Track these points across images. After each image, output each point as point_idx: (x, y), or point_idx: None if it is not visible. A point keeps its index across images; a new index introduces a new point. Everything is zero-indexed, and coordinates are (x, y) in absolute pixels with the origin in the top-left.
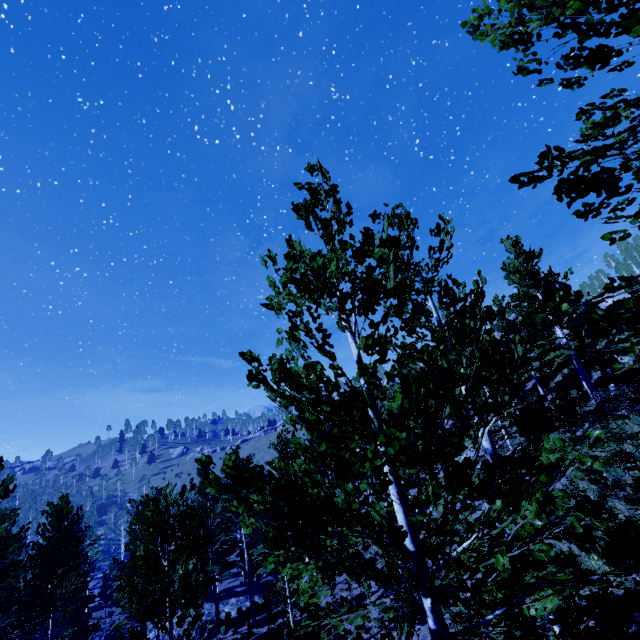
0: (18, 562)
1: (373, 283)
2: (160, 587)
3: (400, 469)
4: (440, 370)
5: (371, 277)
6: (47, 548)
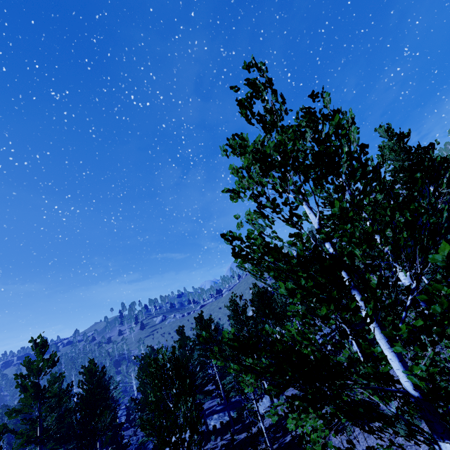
0: (70, 409)
1: (334, 150)
2: (170, 423)
3: (449, 328)
4: (406, 223)
5: (321, 150)
6: (87, 397)
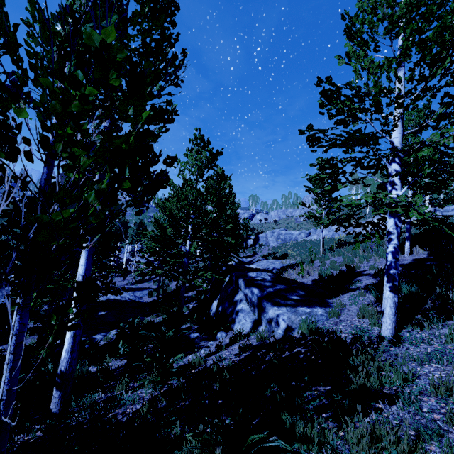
0: None
1: None
2: None
3: None
4: None
5: None
6: None
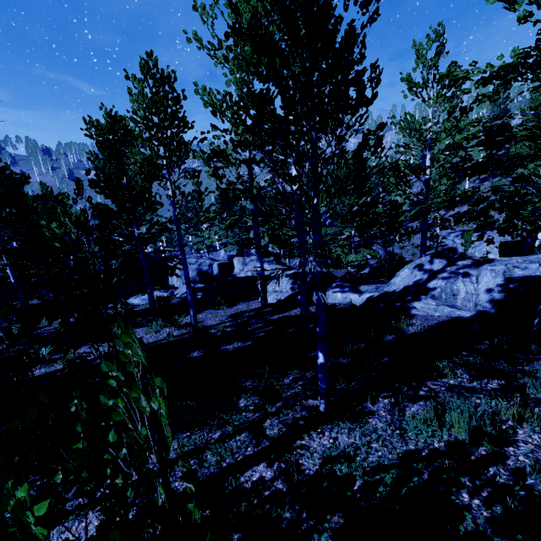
0: None
1: None
2: None
3: None
4: None
5: None
6: None
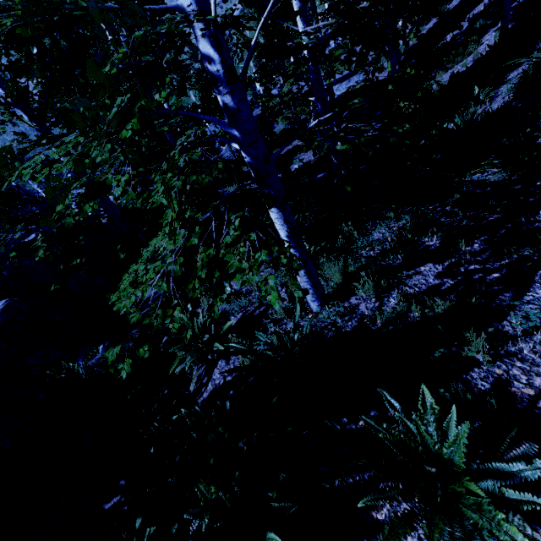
0: None
1: None
2: None
3: None
4: None
5: None
6: None
